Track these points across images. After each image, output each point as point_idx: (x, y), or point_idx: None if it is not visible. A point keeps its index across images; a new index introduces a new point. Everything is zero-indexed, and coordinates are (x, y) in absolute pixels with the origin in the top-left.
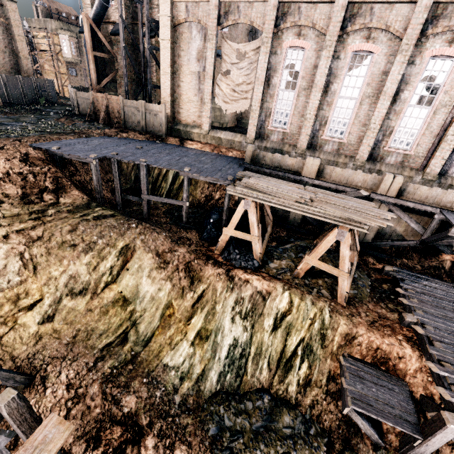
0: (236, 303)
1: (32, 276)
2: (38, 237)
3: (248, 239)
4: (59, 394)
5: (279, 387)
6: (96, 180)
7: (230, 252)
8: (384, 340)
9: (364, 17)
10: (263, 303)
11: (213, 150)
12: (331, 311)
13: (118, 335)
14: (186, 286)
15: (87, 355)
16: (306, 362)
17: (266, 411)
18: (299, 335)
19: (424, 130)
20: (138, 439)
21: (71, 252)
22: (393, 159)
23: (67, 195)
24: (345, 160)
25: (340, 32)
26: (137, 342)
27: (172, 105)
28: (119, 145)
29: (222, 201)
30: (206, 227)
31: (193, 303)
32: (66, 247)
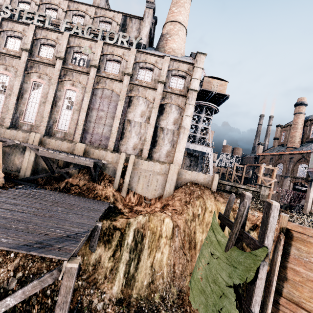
0: None
1: None
2: None
3: None
4: None
5: None
6: None
7: None
8: None
9: (36, 68)
10: None
11: None
12: None
13: None
14: None
15: None
16: None
17: None
18: None
19: (71, 120)
20: None
21: None
22: (60, 135)
23: None
24: None
25: (26, 72)
26: None
27: None
28: None
29: None
30: None
31: None
32: None
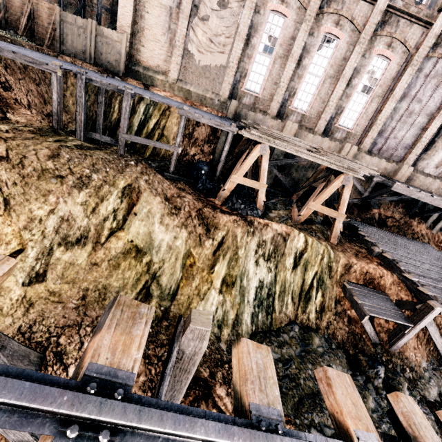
0: (258, 246)
1: (2, 214)
2: (1, 158)
3: (256, 187)
4: None
5: (303, 317)
6: (57, 101)
7: (233, 202)
8: (370, 266)
9: (337, 3)
10: (284, 244)
11: (186, 101)
12: (331, 248)
13: (139, 291)
14: (203, 233)
15: None
16: (320, 292)
17: (299, 338)
18: (313, 270)
19: (363, 113)
20: (208, 392)
21: (58, 185)
22: (339, 135)
23: (16, 112)
24: (306, 131)
25: (317, 11)
26: (163, 297)
27: (130, 38)
28: (74, 66)
29: (198, 157)
30: (197, 178)
31: (214, 251)
32: (49, 177)
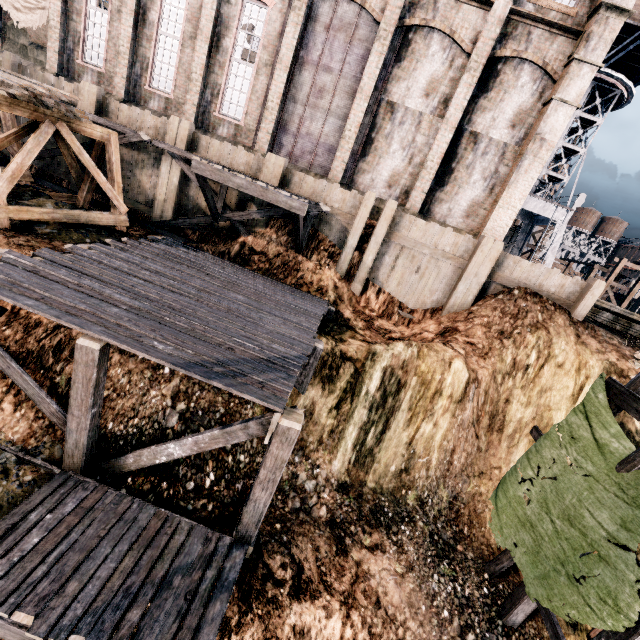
0: None
1: None
2: None
3: None
4: None
5: None
6: None
7: None
8: None
9: None
10: None
11: None
12: None
13: None
14: None
15: None
16: None
17: None
18: None
19: (251, 94)
20: None
21: None
22: (226, 130)
23: None
24: None
25: None
26: None
27: None
28: None
29: None
30: None
31: None
32: None
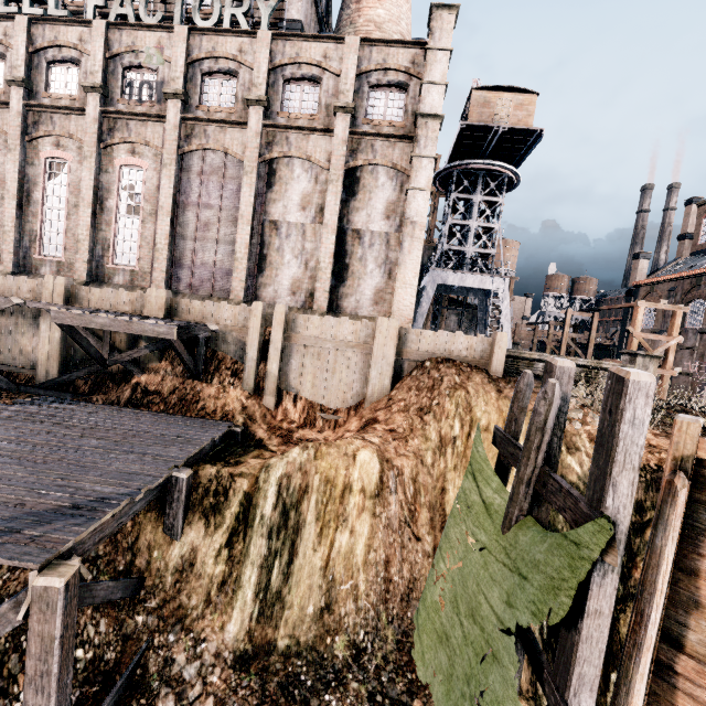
0: None
1: None
2: None
3: None
4: None
5: None
6: None
7: None
8: None
9: (47, 125)
10: None
11: None
12: None
13: None
14: None
15: None
16: None
17: None
18: None
19: (141, 241)
20: None
21: None
22: (122, 278)
23: None
24: None
25: (26, 138)
26: None
27: None
28: None
29: None
30: None
31: None
32: None
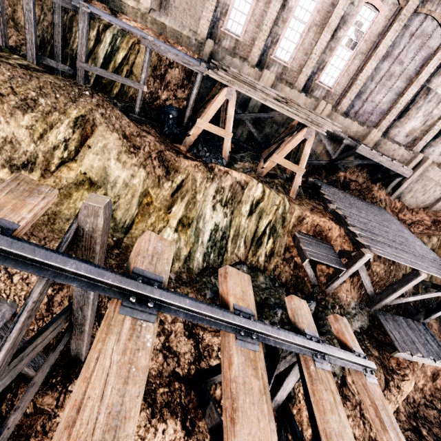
0: (217, 192)
1: None
2: None
3: (222, 135)
4: (33, 281)
5: (253, 259)
6: None
7: (198, 150)
8: (321, 219)
9: None
10: (242, 192)
11: (159, 36)
12: (289, 200)
13: None
14: (162, 175)
15: (58, 239)
16: (272, 239)
17: None
18: (268, 219)
19: (345, 71)
20: None
21: None
22: (319, 93)
23: None
24: (285, 86)
25: None
26: (117, 229)
27: None
28: None
29: (170, 102)
30: (165, 122)
31: (172, 193)
32: None
